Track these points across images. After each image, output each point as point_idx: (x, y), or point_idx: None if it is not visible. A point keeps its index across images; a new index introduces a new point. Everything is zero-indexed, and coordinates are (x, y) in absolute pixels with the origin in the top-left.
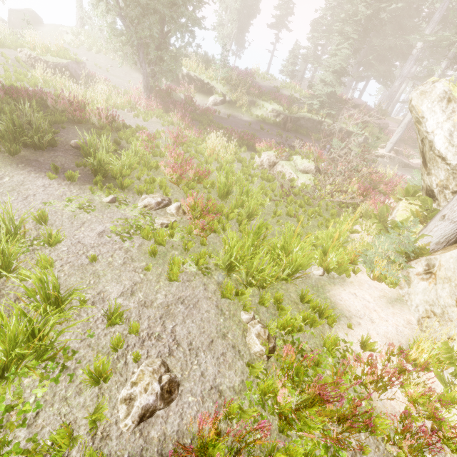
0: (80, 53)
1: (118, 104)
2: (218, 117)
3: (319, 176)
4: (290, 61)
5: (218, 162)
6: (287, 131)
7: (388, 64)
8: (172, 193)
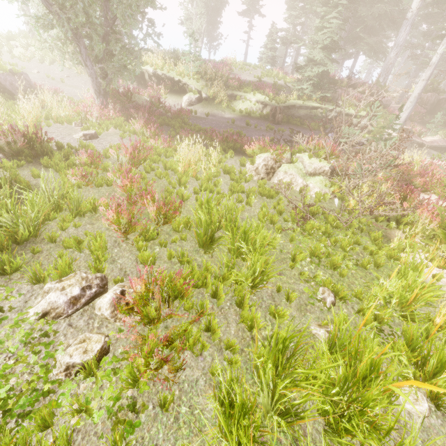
0: (31, 66)
1: (61, 117)
2: (195, 118)
3: (338, 180)
4: (269, 46)
5: (197, 178)
6: (277, 124)
7: (378, 35)
8: (115, 256)
